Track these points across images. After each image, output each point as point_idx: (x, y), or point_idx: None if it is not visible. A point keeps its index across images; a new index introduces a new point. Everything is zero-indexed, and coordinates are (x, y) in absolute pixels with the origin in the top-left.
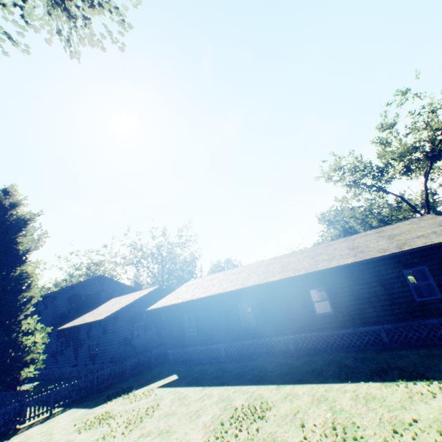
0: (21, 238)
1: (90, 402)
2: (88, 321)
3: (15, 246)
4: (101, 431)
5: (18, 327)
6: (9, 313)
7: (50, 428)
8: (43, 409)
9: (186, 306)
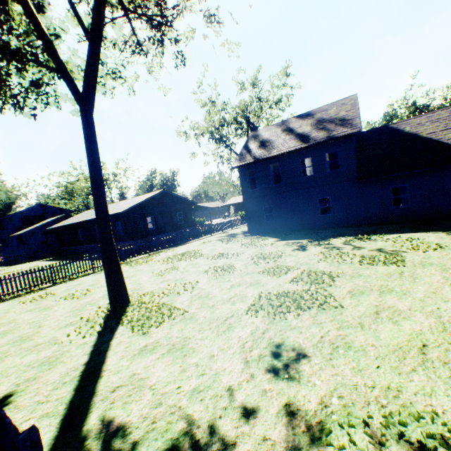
0: None
1: (13, 265)
2: (18, 234)
3: None
4: None
5: None
6: None
7: None
8: None
9: (64, 229)
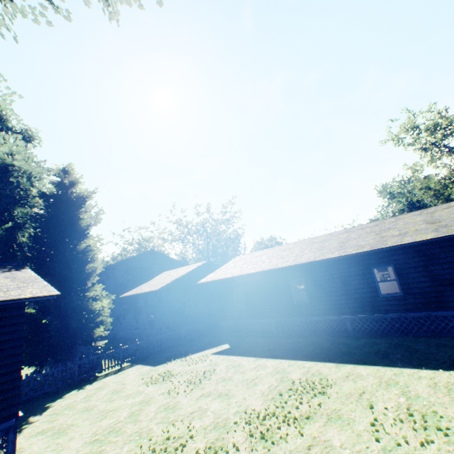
0: (82, 214)
1: (152, 361)
2: (145, 291)
3: (78, 221)
4: (166, 386)
5: (88, 293)
6: (79, 281)
7: (122, 379)
8: (114, 362)
9: (235, 282)
